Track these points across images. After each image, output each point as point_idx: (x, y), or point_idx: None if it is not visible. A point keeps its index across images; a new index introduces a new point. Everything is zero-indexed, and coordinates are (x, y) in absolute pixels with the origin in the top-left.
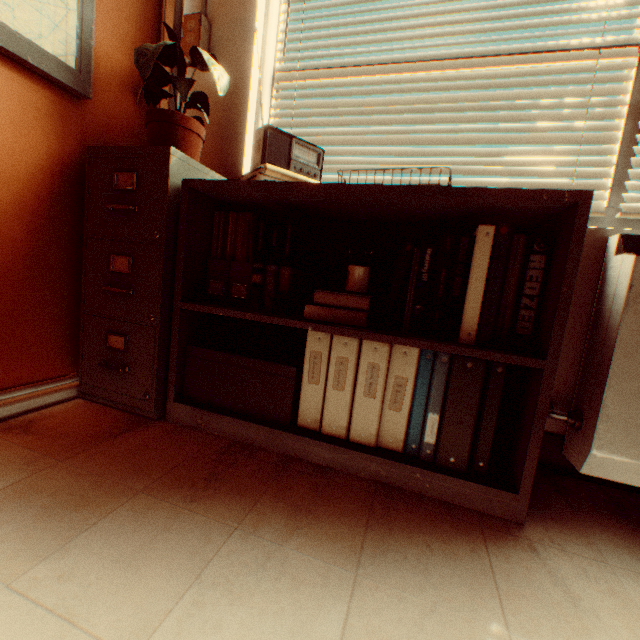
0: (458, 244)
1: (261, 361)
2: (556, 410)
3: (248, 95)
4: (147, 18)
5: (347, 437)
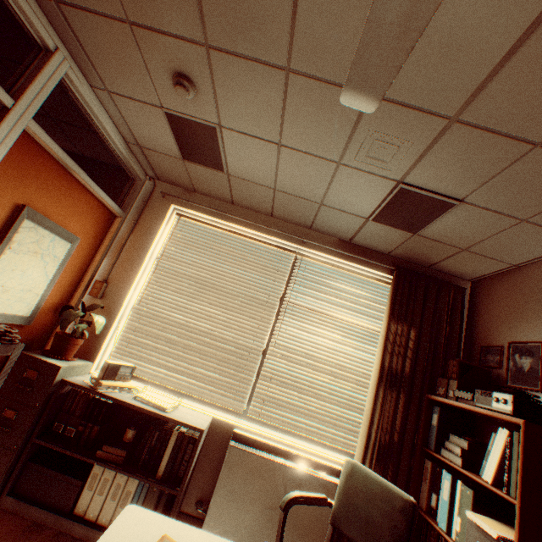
0: (168, 432)
1: (68, 474)
2: (201, 506)
3: (115, 320)
4: (77, 278)
5: (97, 520)
